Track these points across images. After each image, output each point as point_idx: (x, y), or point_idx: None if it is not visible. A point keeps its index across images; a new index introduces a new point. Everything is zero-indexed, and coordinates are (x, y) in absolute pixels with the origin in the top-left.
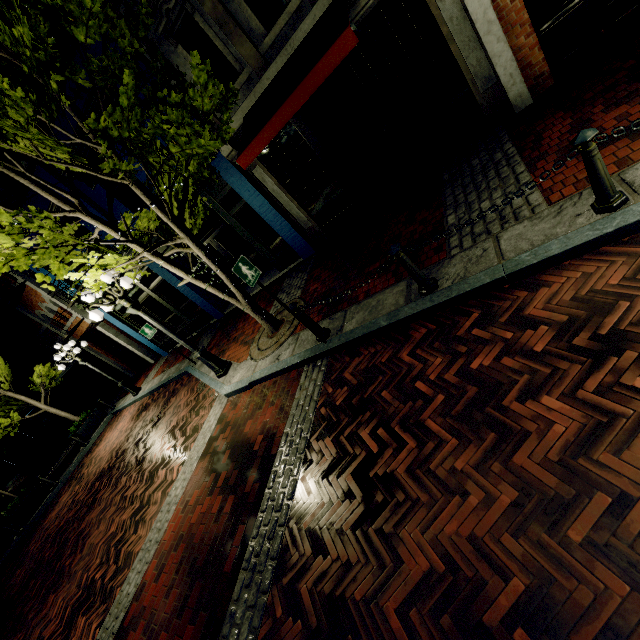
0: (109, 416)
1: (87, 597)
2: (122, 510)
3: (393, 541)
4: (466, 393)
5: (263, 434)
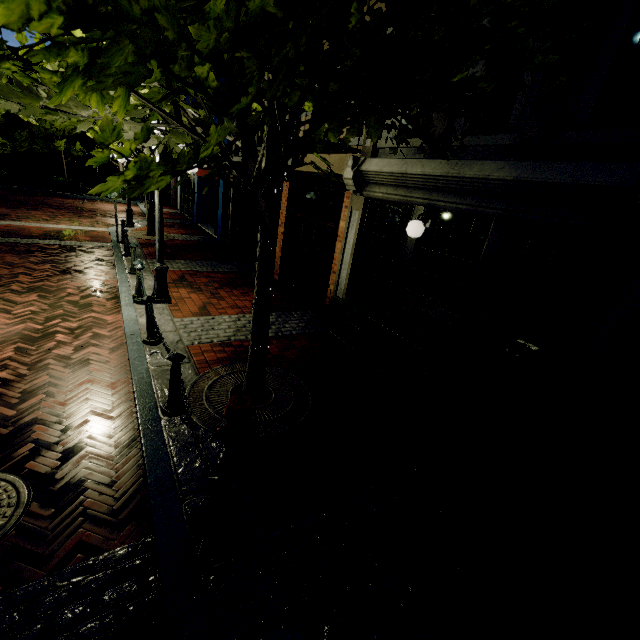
0: (134, 202)
1: (2, 215)
2: (49, 216)
3: (7, 253)
4: (62, 261)
5: (72, 238)
